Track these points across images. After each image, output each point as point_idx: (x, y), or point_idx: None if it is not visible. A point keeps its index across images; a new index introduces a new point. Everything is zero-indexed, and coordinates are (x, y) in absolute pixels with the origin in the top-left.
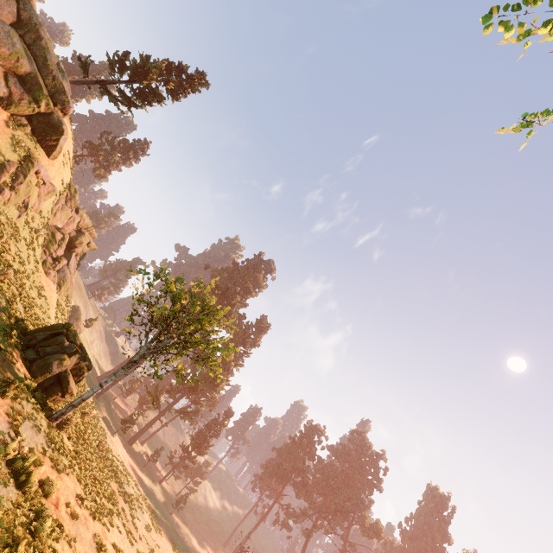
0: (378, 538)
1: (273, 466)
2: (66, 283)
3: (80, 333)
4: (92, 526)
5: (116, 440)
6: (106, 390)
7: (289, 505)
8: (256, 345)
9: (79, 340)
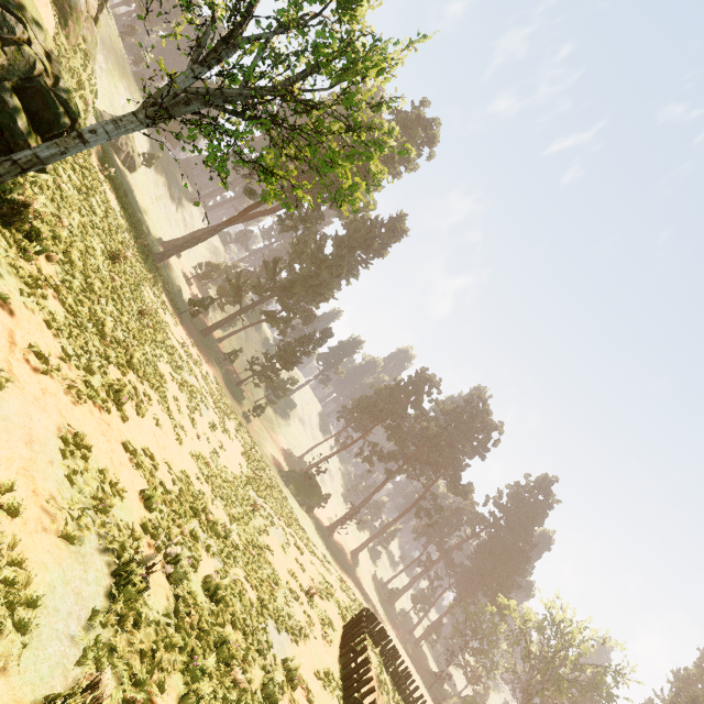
0: (465, 498)
1: (368, 403)
2: (77, 16)
3: (135, 169)
4: (65, 409)
5: (182, 322)
6: (170, 256)
7: (376, 444)
8: (381, 254)
9: (44, 36)
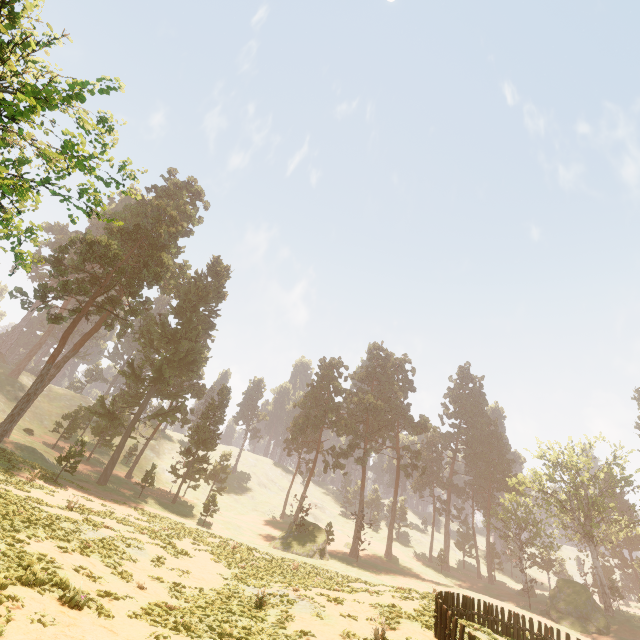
0: (427, 430)
1: (301, 420)
2: None
3: None
4: None
5: (63, 487)
6: (3, 434)
7: (333, 447)
8: (221, 297)
9: None
